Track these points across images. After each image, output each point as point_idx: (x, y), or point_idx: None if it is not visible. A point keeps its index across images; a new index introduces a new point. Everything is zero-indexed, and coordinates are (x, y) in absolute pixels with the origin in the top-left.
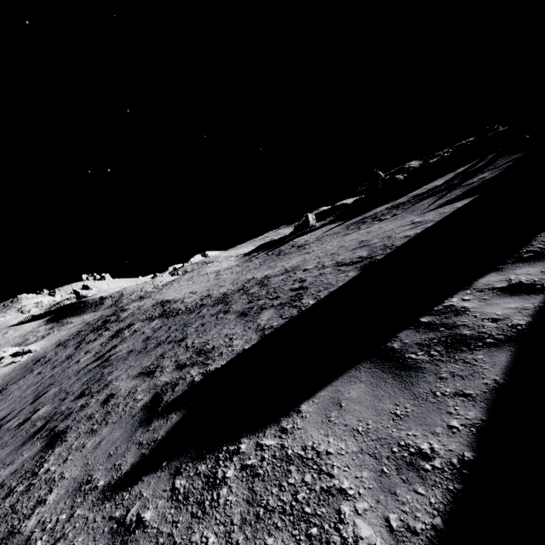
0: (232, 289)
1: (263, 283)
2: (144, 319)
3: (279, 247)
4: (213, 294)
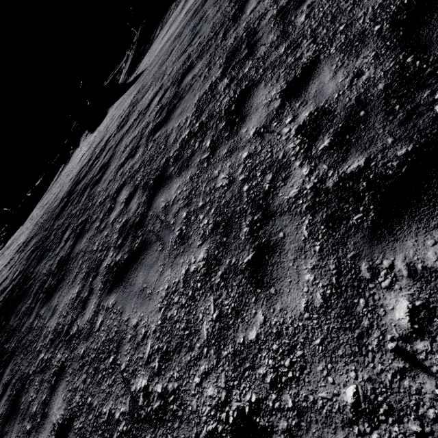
0: None
1: None
2: None
3: None
4: None
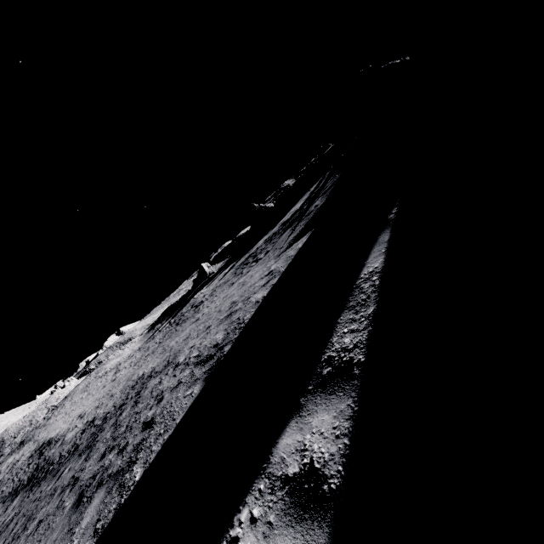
0: (115, 406)
1: (138, 396)
2: (7, 496)
3: (181, 310)
4: (98, 416)
